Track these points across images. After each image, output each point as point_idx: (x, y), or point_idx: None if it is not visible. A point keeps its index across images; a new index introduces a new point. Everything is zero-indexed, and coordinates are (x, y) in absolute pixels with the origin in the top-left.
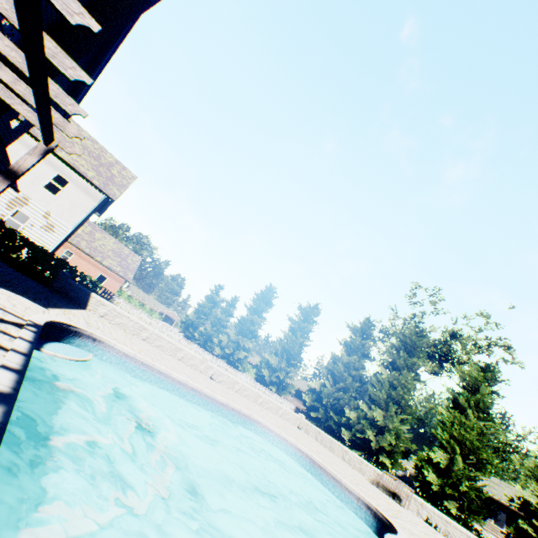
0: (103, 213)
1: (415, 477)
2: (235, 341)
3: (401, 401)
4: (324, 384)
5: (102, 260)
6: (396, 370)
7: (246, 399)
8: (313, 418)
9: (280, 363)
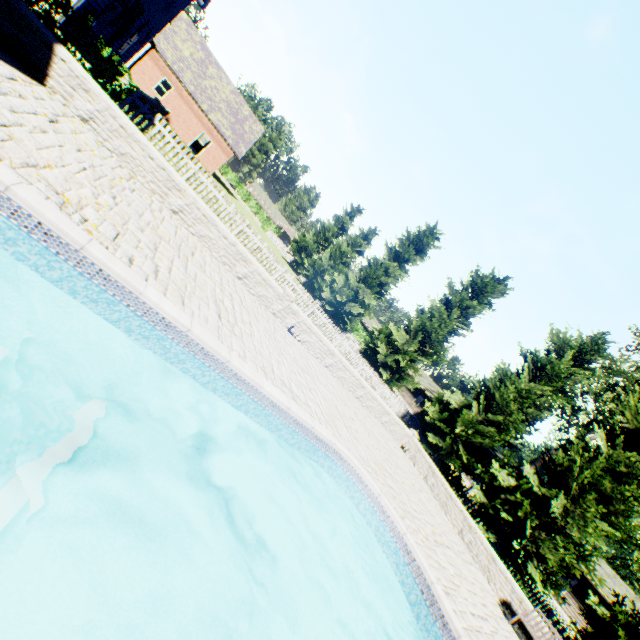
0: (209, 3)
1: (586, 635)
2: (353, 289)
3: (613, 502)
4: (468, 405)
5: (208, 111)
6: (630, 448)
7: (338, 385)
8: (428, 439)
9: (408, 344)
